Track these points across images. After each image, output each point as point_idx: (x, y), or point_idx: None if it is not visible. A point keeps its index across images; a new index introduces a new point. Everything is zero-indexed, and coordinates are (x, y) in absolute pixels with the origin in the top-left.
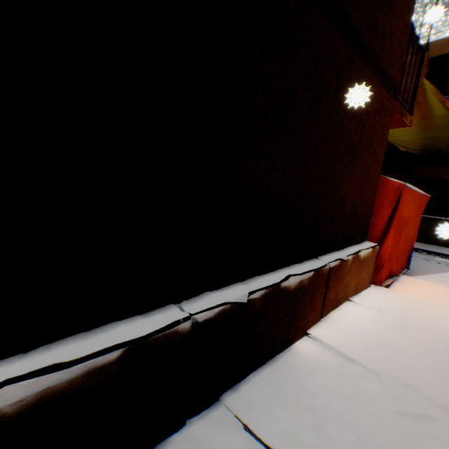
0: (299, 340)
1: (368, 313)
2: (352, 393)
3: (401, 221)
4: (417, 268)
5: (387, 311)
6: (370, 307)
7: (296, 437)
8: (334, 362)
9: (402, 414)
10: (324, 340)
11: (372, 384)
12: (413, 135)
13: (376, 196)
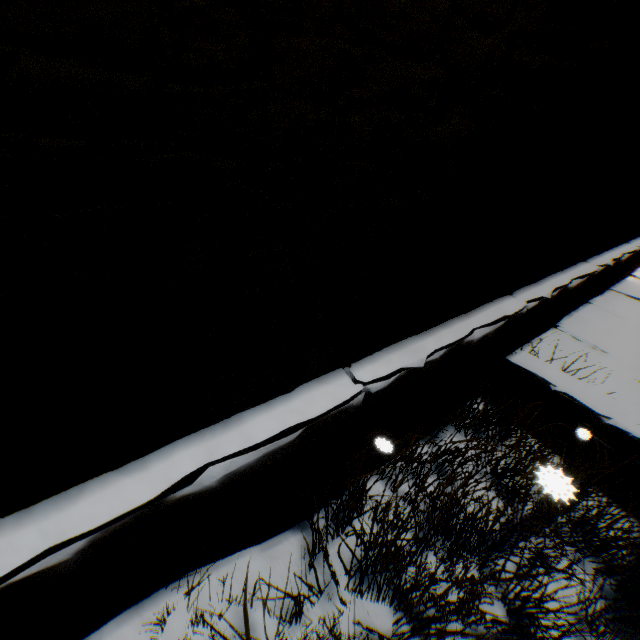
0: (627, 277)
1: None
2: None
3: None
4: None
5: None
6: None
7: None
8: None
9: None
10: None
11: None
12: None
13: None
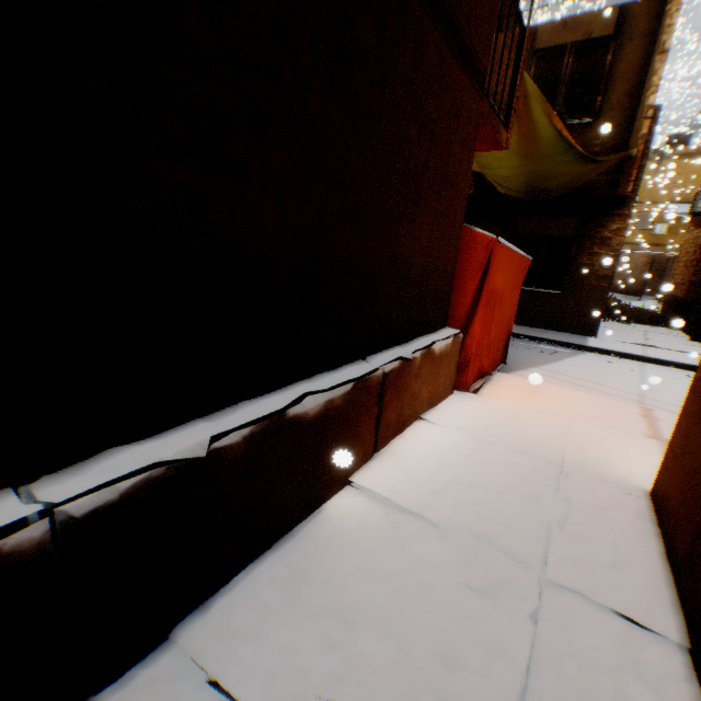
0: (335, 495)
1: (445, 434)
2: (404, 568)
3: (495, 295)
4: (517, 361)
5: (471, 429)
6: (449, 425)
7: (300, 674)
8: (385, 522)
9: (471, 585)
10: (374, 489)
11: (436, 547)
12: (515, 168)
13: (461, 258)
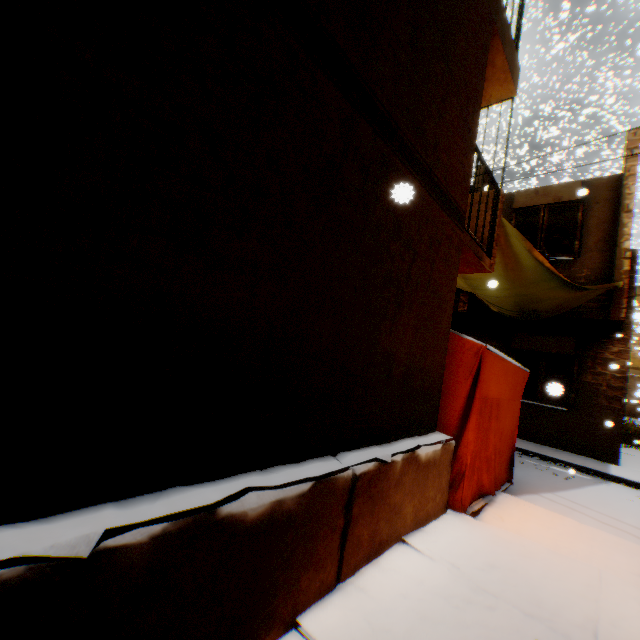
0: None
1: (430, 569)
2: None
3: (490, 403)
4: (526, 481)
5: (464, 565)
6: (437, 556)
7: None
8: None
9: None
10: None
11: None
12: (503, 290)
13: (450, 362)
